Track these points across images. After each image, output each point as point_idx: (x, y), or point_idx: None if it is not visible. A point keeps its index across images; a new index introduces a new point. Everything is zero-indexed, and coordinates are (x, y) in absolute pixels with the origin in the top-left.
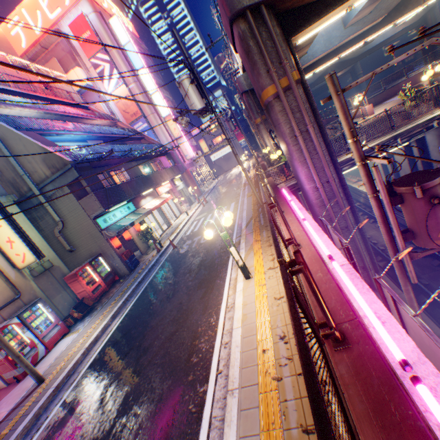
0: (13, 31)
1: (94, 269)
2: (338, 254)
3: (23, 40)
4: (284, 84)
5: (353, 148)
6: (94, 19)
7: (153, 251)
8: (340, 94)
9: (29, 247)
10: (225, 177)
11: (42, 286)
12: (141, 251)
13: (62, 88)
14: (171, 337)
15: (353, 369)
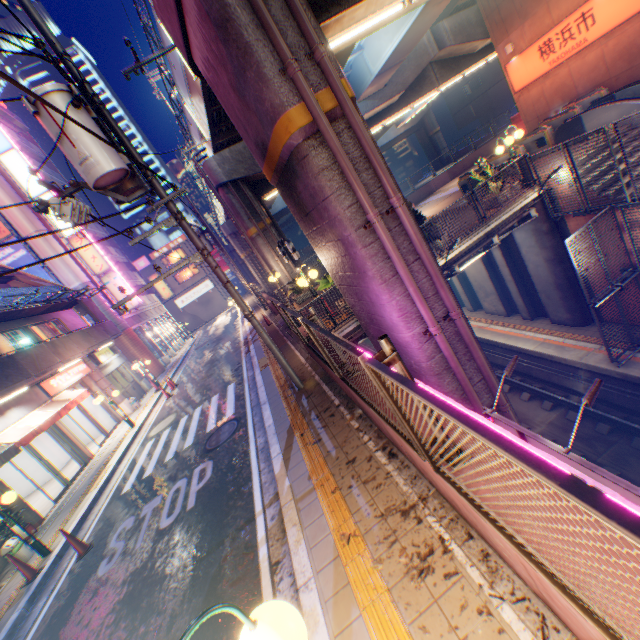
0: None
1: None
2: None
3: None
4: (327, 106)
5: None
6: None
7: (19, 572)
8: None
9: None
10: (207, 332)
11: None
12: None
13: None
14: None
15: None
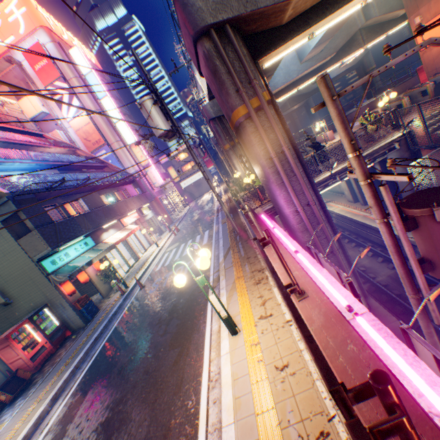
0: None
1: (36, 327)
2: (350, 296)
3: None
4: (256, 105)
5: (356, 163)
6: (52, 48)
7: (117, 293)
8: (336, 99)
9: None
10: (197, 203)
11: None
12: (102, 293)
13: (12, 114)
14: (131, 437)
15: None
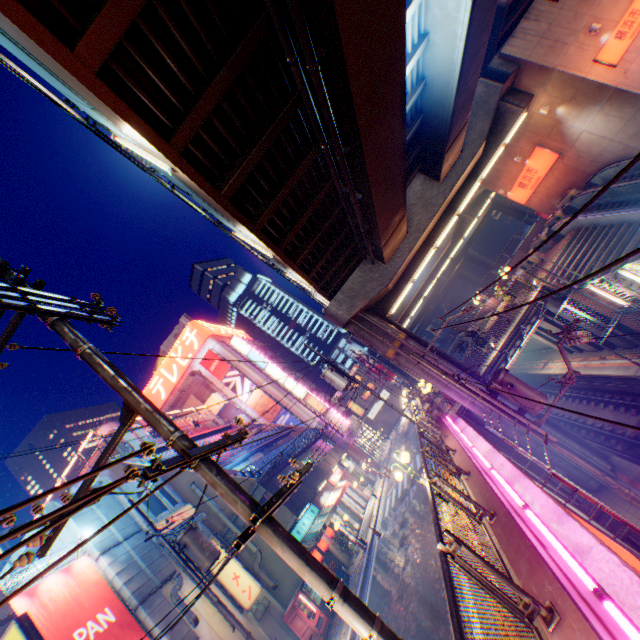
0: (154, 390)
1: (307, 596)
2: (486, 444)
3: (162, 393)
4: (397, 344)
5: (447, 378)
6: (219, 348)
7: (357, 554)
8: (422, 359)
9: (253, 576)
10: (397, 431)
11: (268, 630)
12: (343, 563)
13: (206, 418)
14: (413, 584)
15: (470, 479)
